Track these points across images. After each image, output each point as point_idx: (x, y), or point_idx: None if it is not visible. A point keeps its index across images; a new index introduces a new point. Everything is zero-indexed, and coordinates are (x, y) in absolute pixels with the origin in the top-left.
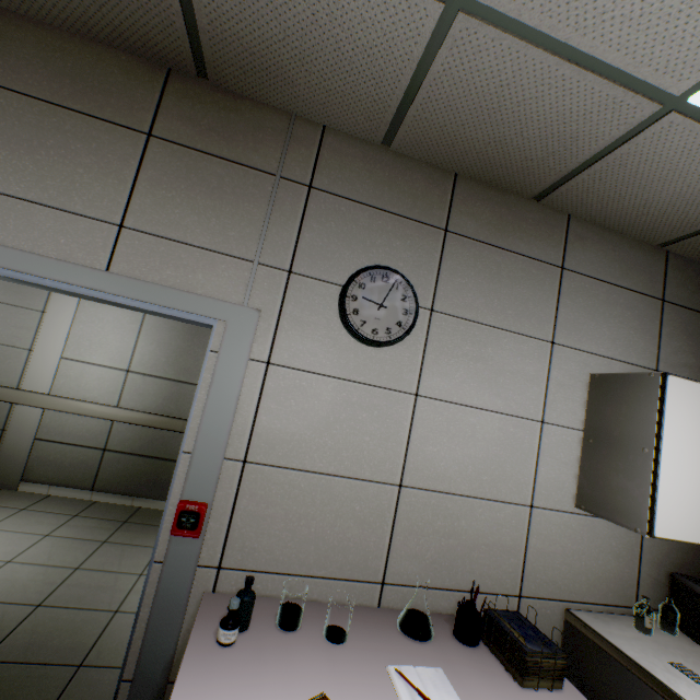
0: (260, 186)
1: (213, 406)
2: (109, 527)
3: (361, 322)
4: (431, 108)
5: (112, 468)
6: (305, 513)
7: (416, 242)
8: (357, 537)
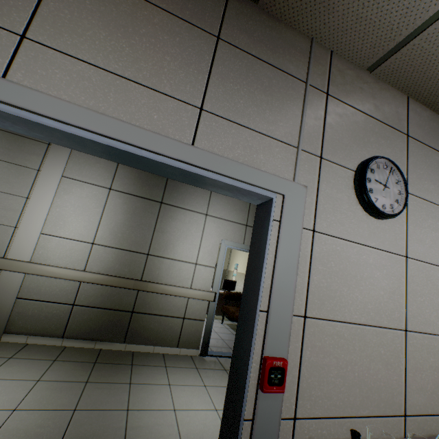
0: (296, 89)
1: (281, 268)
2: (85, 368)
3: (374, 198)
4: (433, 38)
5: (78, 319)
6: (349, 360)
7: (392, 142)
8: (384, 377)
